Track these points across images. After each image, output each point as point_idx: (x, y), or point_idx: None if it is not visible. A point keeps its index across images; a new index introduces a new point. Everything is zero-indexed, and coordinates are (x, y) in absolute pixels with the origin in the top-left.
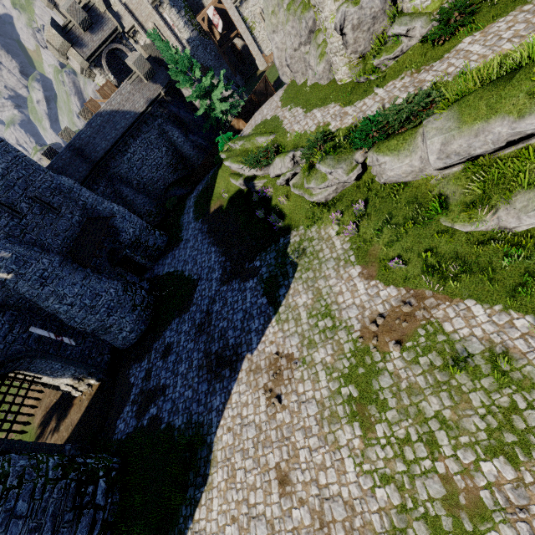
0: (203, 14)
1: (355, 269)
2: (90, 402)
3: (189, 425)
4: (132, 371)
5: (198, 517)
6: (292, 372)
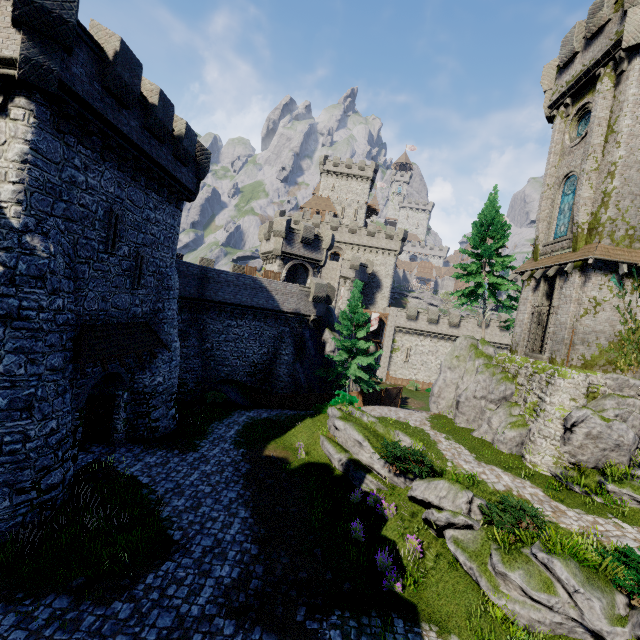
0: (369, 311)
1: None
2: None
3: None
4: None
5: None
6: None
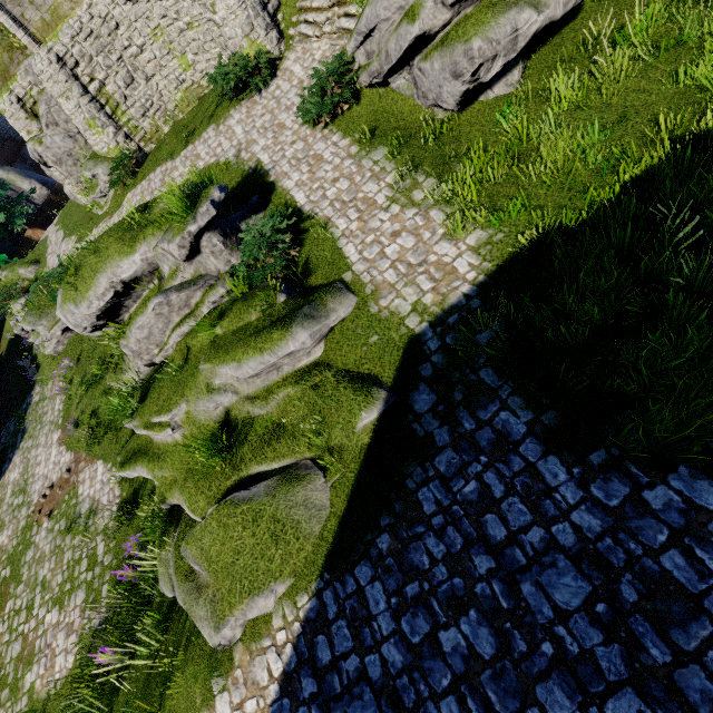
0: None
1: (58, 434)
2: None
3: None
4: None
5: None
6: None
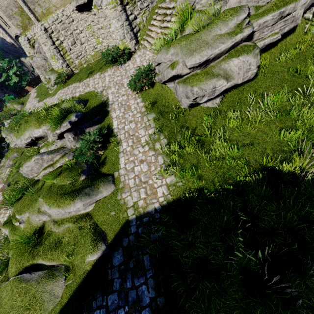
0: None
1: (2, 185)
2: None
3: None
4: None
5: None
6: None
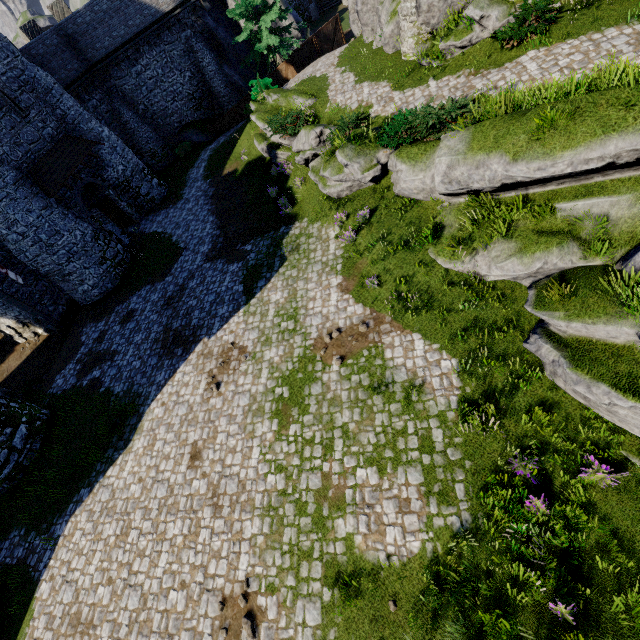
0: None
1: (337, 279)
2: (33, 352)
3: (128, 393)
4: (86, 329)
5: (110, 473)
6: (240, 364)
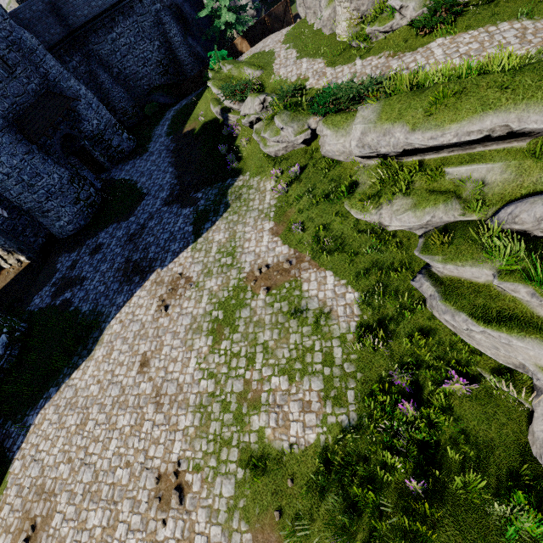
0: None
1: (269, 224)
2: (16, 276)
3: (93, 312)
4: (61, 259)
5: (74, 376)
6: (185, 291)
